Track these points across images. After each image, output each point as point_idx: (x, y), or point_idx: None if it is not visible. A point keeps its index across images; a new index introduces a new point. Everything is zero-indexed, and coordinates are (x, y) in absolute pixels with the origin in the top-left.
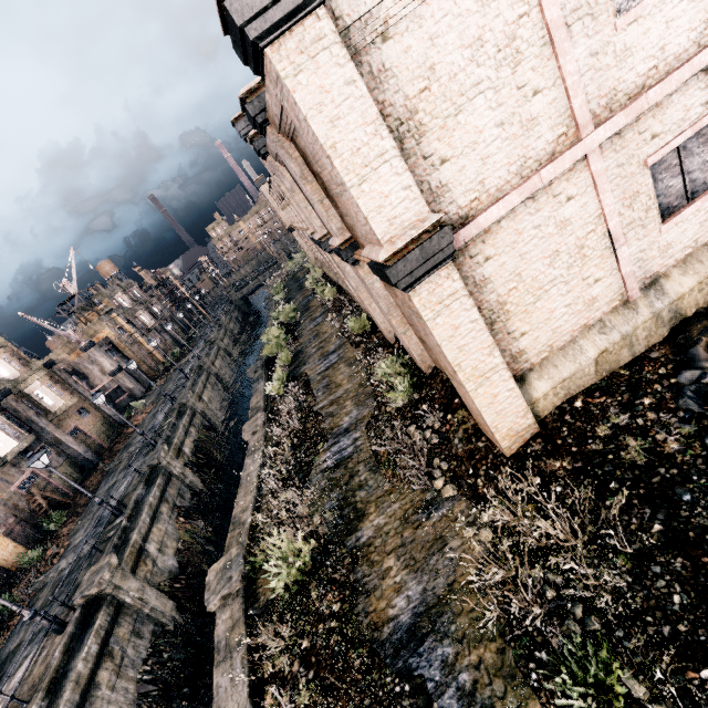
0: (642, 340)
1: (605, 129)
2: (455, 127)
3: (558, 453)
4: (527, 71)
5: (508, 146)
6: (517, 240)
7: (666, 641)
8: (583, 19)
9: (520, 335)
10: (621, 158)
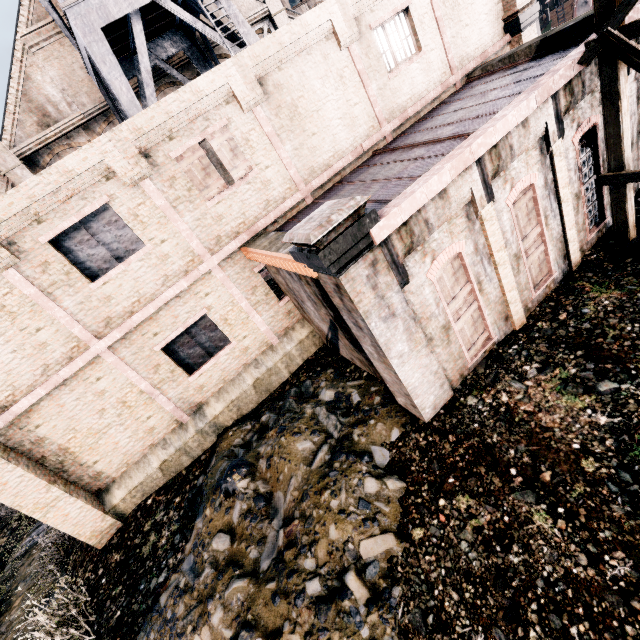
0: (196, 447)
1: (106, 341)
2: None
3: (121, 546)
4: (25, 320)
5: (27, 361)
6: (62, 410)
7: None
8: (62, 288)
9: (93, 463)
10: (134, 350)
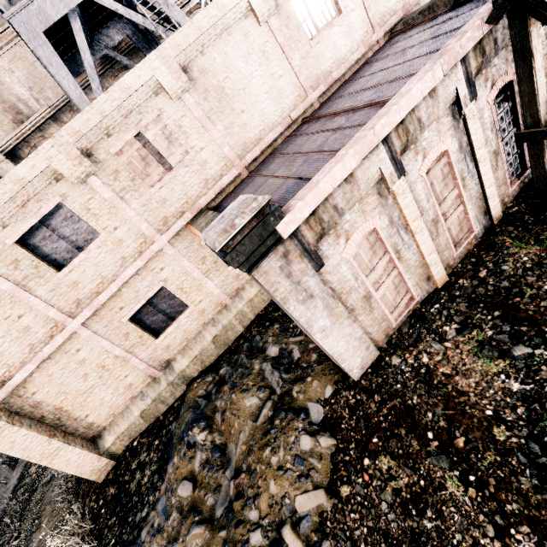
0: (169, 397)
1: (78, 320)
2: None
3: (115, 481)
4: (7, 310)
5: (15, 343)
6: (51, 378)
7: None
8: (34, 279)
9: (85, 417)
10: (104, 323)
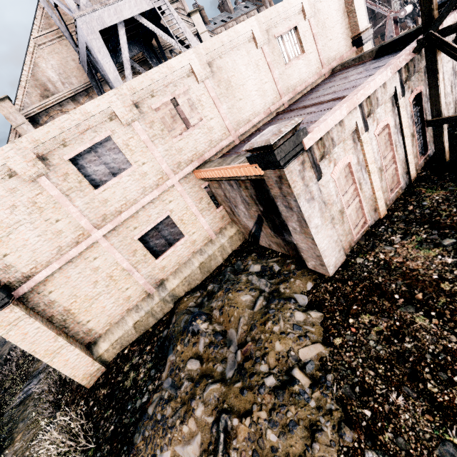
0: (159, 311)
1: (102, 231)
2: (9, 240)
3: (106, 383)
4: (49, 213)
5: (48, 243)
6: (68, 280)
7: None
8: (76, 192)
9: (87, 322)
10: (120, 238)
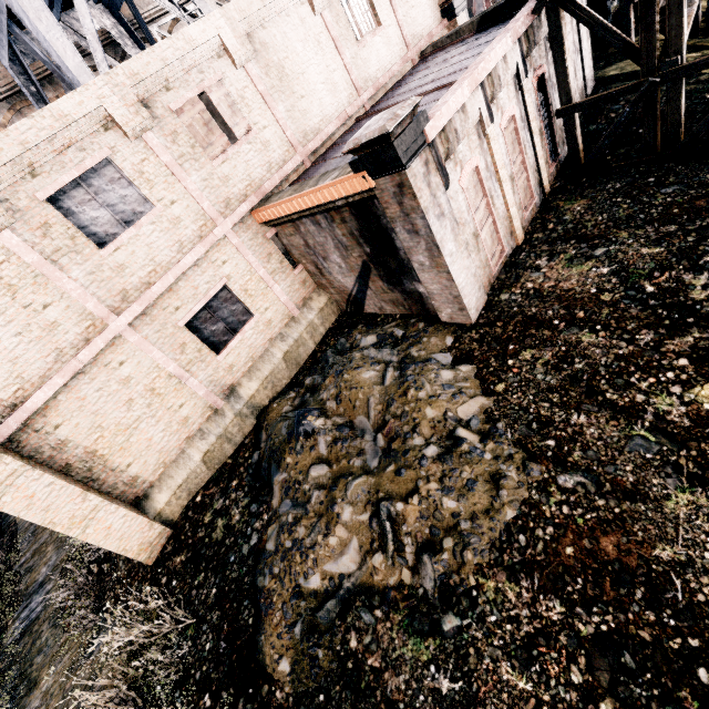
0: (236, 433)
1: (126, 316)
2: None
3: (181, 548)
4: (28, 295)
5: (36, 346)
6: (83, 404)
7: (197, 684)
8: (68, 255)
9: (127, 467)
10: (156, 327)
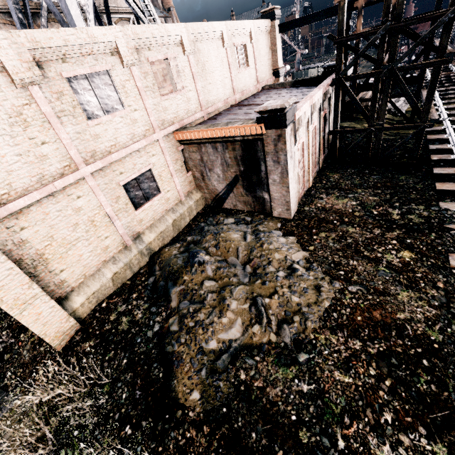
0: (136, 264)
1: (92, 167)
2: None
3: (89, 337)
4: (35, 131)
5: (28, 167)
6: (46, 218)
7: (116, 422)
8: (68, 116)
9: (60, 272)
10: (106, 180)
